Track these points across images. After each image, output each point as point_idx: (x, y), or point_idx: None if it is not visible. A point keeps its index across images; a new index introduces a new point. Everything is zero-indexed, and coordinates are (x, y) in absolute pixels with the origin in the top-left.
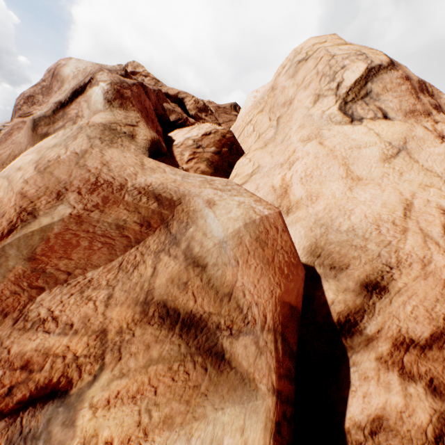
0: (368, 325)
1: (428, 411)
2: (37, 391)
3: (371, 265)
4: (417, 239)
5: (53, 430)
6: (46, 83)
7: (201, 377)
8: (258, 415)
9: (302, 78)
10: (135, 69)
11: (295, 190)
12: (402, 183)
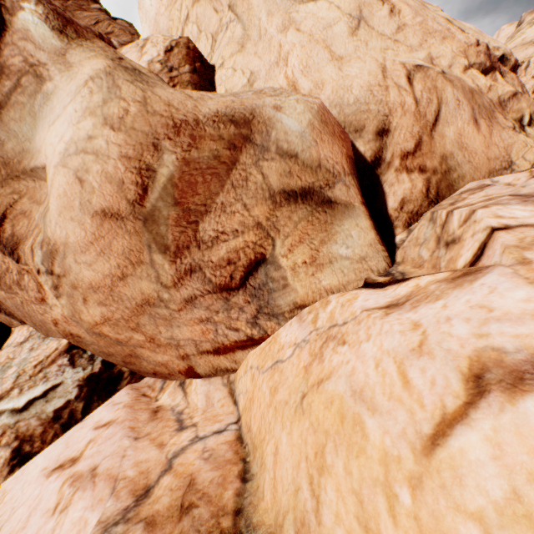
0: (386, 156)
1: (421, 182)
2: (246, 269)
3: (376, 120)
4: (395, 92)
5: (272, 275)
6: None
7: (325, 217)
8: (360, 216)
9: None
10: None
11: (302, 84)
12: (369, 52)
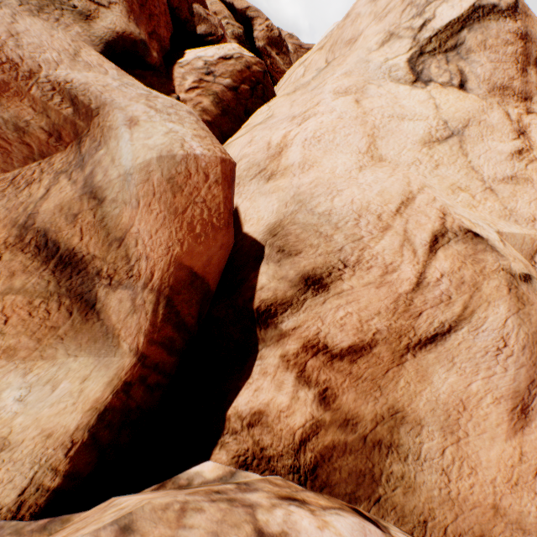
0: (286, 320)
1: (306, 417)
2: None
3: (326, 258)
4: (394, 241)
5: None
6: None
7: (64, 320)
8: (108, 370)
9: (385, 4)
10: None
11: (291, 152)
12: (431, 177)
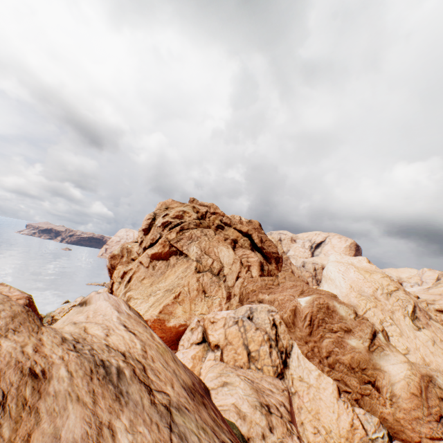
0: None
1: None
2: (439, 417)
3: None
4: None
5: None
6: (323, 310)
7: None
8: None
9: (391, 302)
10: (215, 210)
11: (425, 358)
12: (438, 352)
